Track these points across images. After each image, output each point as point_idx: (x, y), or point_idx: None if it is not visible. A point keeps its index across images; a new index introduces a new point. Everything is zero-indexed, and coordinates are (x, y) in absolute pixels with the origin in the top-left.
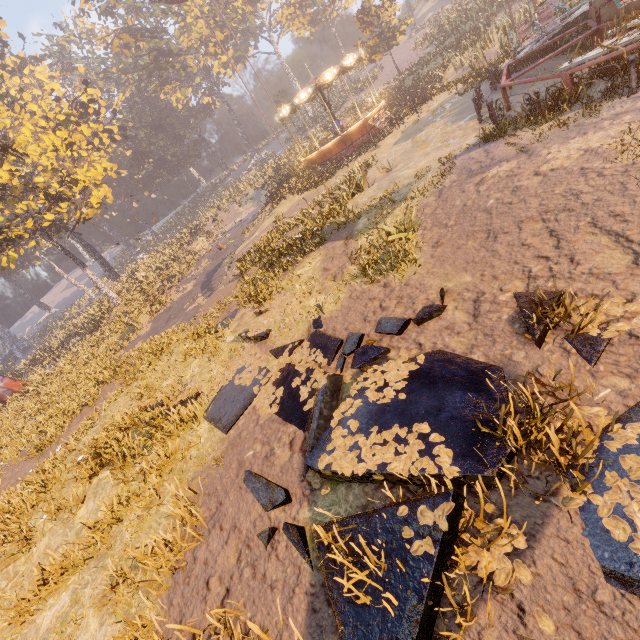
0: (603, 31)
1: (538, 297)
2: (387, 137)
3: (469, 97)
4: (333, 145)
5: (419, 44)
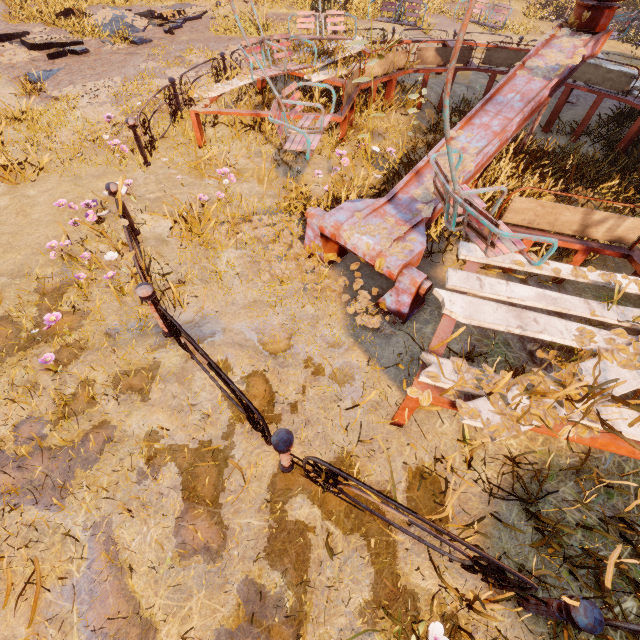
0: (556, 113)
1: (138, 38)
2: (625, 44)
3: None
4: None
5: None
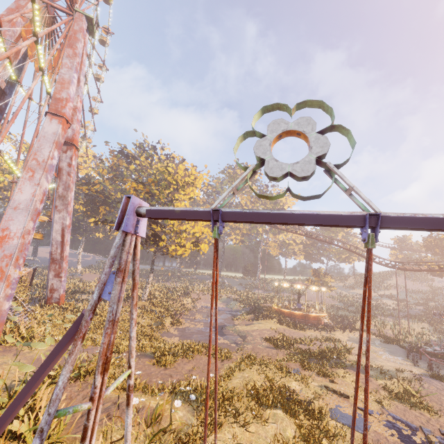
0: None
1: None
2: (336, 332)
3: (390, 347)
4: (299, 314)
5: (332, 297)
